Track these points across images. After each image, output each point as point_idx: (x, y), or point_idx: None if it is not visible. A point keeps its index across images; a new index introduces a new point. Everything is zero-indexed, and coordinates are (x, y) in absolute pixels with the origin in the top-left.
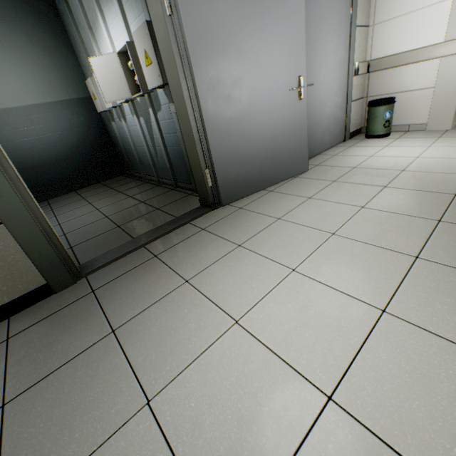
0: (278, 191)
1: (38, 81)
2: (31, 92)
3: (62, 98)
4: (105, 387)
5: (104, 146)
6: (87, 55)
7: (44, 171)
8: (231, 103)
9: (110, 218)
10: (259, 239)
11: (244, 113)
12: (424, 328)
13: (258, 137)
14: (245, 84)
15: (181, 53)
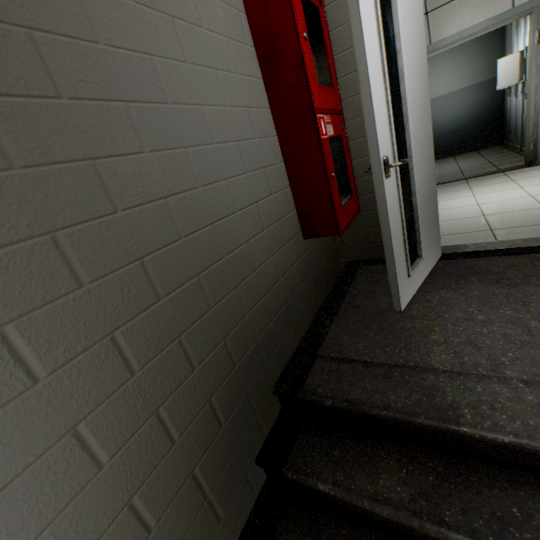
0: None
1: (463, 73)
2: (455, 82)
3: (475, 82)
4: None
5: (493, 118)
6: (509, 44)
7: (439, 140)
8: None
9: (461, 170)
10: (528, 179)
11: None
12: (535, 199)
13: None
14: None
15: (537, 65)
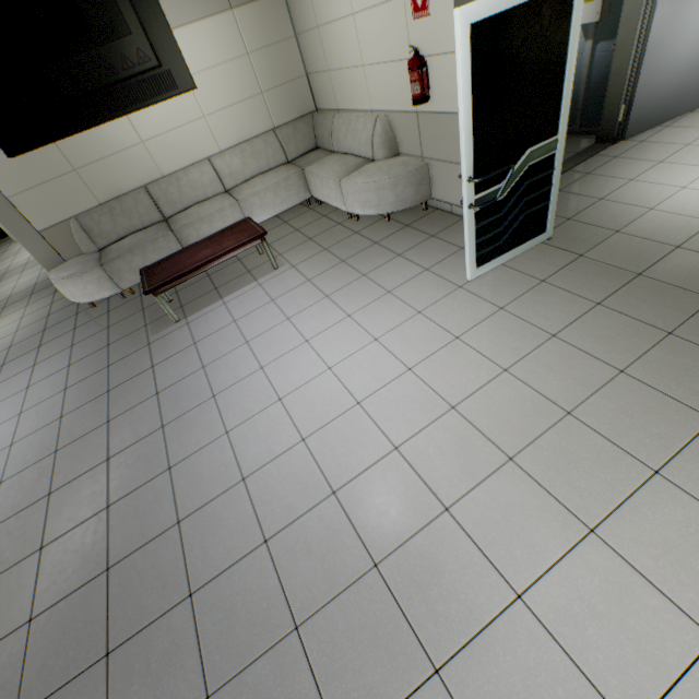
0: (676, 126)
1: None
2: None
3: None
4: (621, 210)
5: None
6: None
7: None
8: (669, 40)
9: None
10: (676, 157)
11: (674, 48)
12: None
13: (676, 71)
14: (686, 19)
15: None
